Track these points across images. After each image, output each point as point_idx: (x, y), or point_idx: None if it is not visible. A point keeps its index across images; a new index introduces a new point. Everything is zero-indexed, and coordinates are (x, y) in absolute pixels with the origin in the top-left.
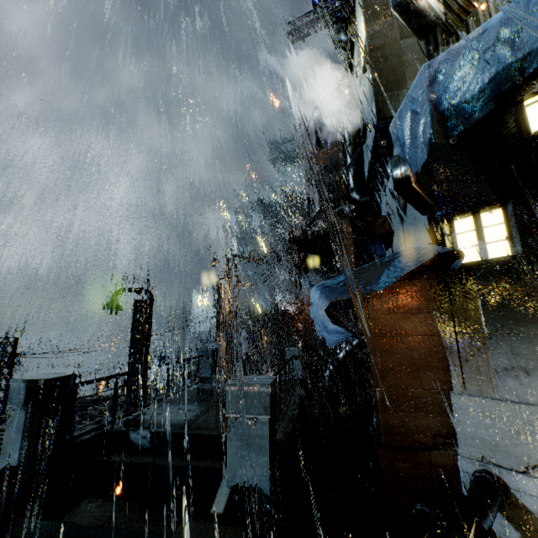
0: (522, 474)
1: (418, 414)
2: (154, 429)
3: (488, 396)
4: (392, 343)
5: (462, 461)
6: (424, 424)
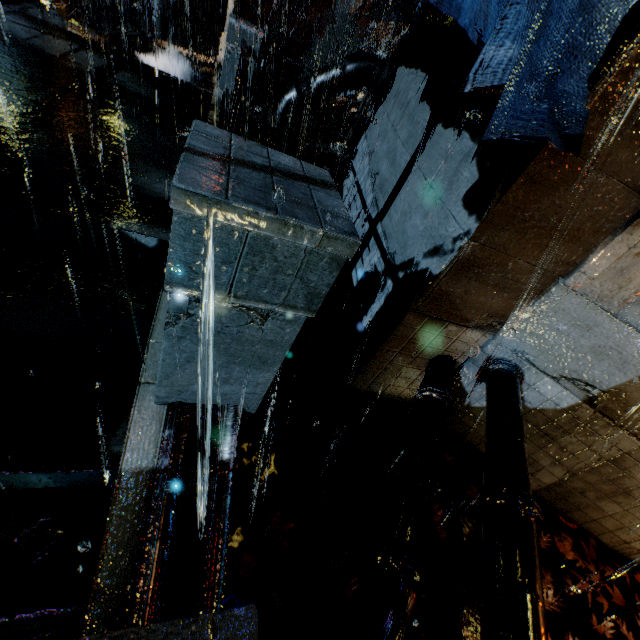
0: (550, 379)
1: (492, 291)
2: None
3: (606, 307)
4: (573, 176)
5: (493, 346)
6: (488, 302)
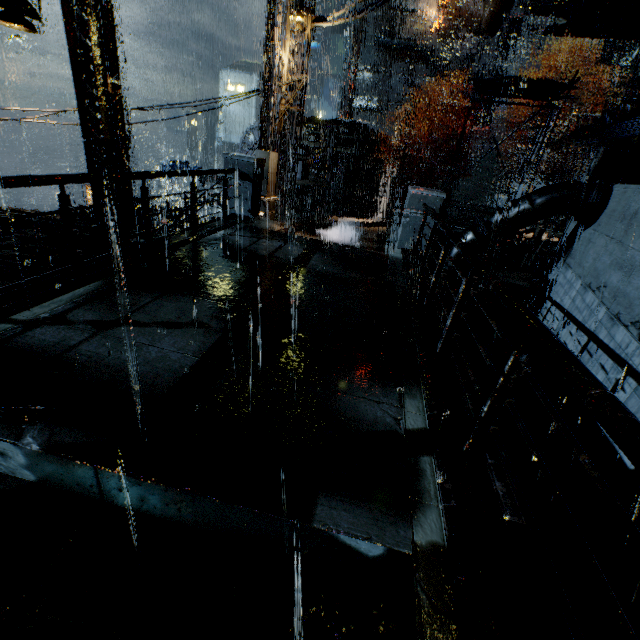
0: None
1: None
2: (38, 433)
3: None
4: None
5: None
6: None
